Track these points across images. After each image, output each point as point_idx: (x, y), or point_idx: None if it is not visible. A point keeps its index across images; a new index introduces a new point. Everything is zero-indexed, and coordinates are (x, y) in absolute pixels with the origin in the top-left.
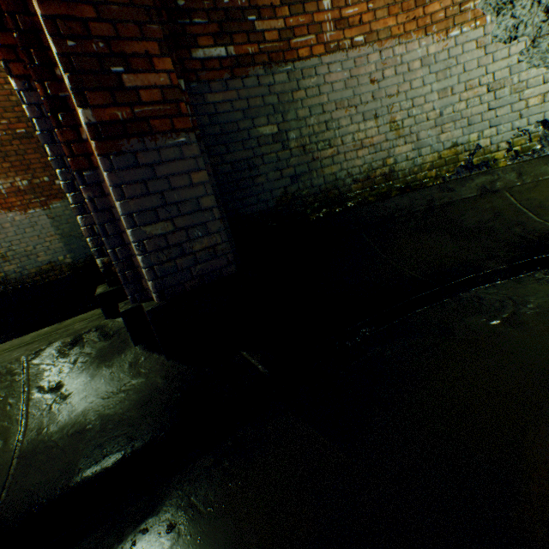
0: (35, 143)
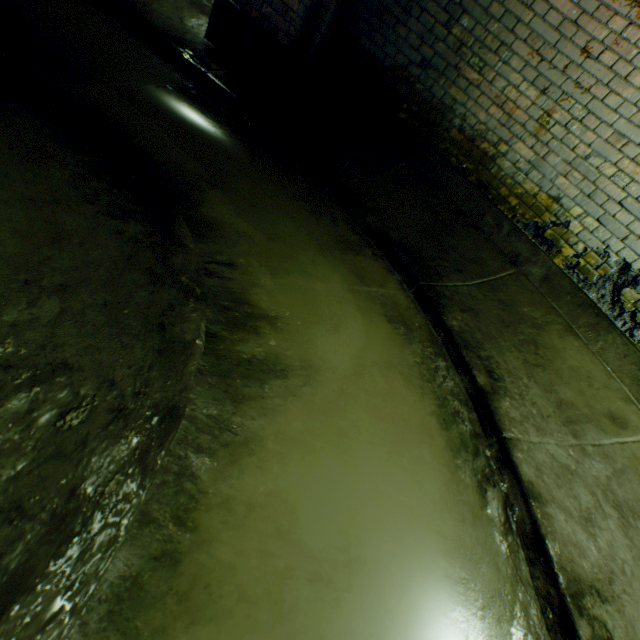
0: None
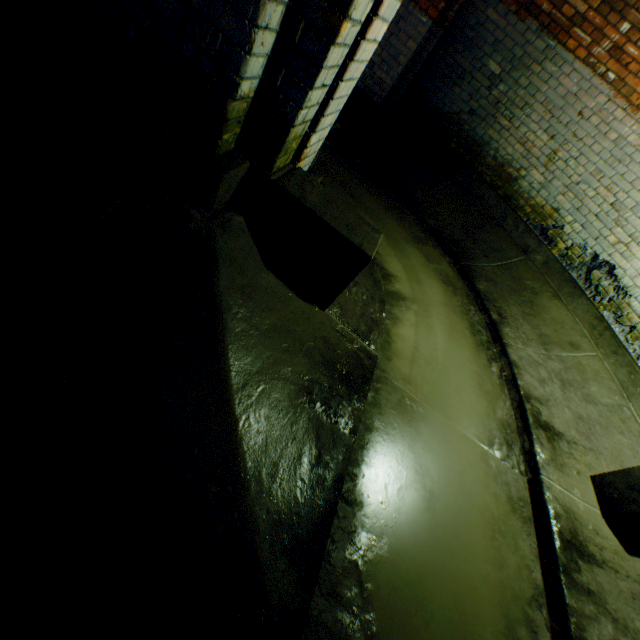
0: None
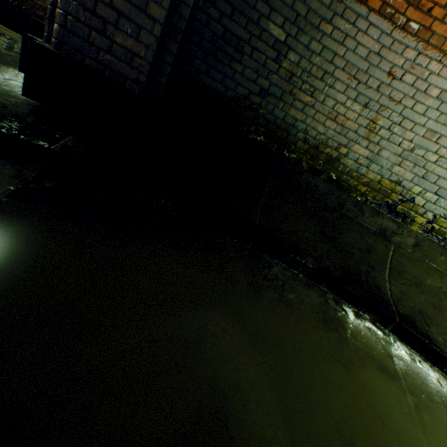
0: None
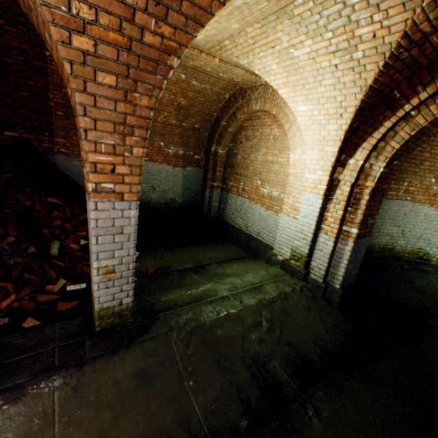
0: (198, 134)
